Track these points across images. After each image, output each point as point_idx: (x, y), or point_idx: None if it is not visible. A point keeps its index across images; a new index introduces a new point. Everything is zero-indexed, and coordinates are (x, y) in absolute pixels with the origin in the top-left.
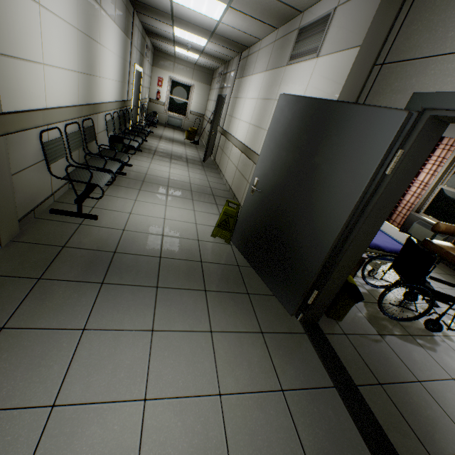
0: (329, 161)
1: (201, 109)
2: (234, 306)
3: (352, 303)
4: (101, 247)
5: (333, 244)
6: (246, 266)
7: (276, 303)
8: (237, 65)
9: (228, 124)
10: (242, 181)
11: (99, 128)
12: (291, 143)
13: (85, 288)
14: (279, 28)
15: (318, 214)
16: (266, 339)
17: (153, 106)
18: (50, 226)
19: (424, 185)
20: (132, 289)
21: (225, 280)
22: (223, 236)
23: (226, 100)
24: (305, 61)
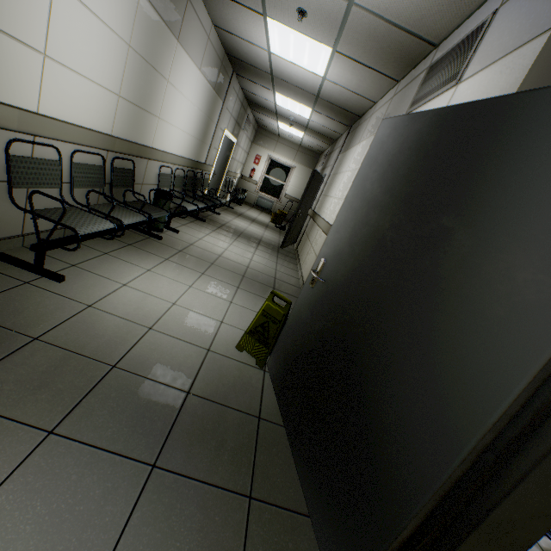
0: (476, 222)
1: (298, 193)
2: (199, 530)
3: None
4: (19, 325)
5: (478, 447)
6: (275, 421)
7: (310, 546)
8: (344, 139)
9: (320, 205)
10: None
11: (147, 178)
12: (390, 194)
13: None
14: (400, 81)
15: (436, 346)
16: None
17: (244, 183)
18: None
19: None
20: None
21: (213, 447)
22: (255, 352)
23: (324, 179)
24: (435, 98)
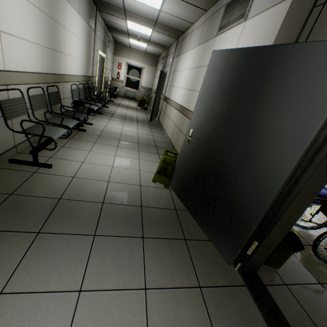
0: (268, 107)
1: (149, 84)
2: (171, 254)
3: (291, 252)
4: (47, 194)
5: (276, 195)
6: (183, 209)
7: (213, 250)
8: (175, 47)
9: (168, 92)
10: (180, 135)
11: (65, 94)
12: (224, 93)
13: (18, 240)
14: (208, 10)
15: (256, 162)
16: (204, 296)
17: (114, 83)
18: (5, 174)
19: None
20: (68, 239)
21: (162, 225)
22: (163, 181)
23: (167, 75)
24: (233, 27)
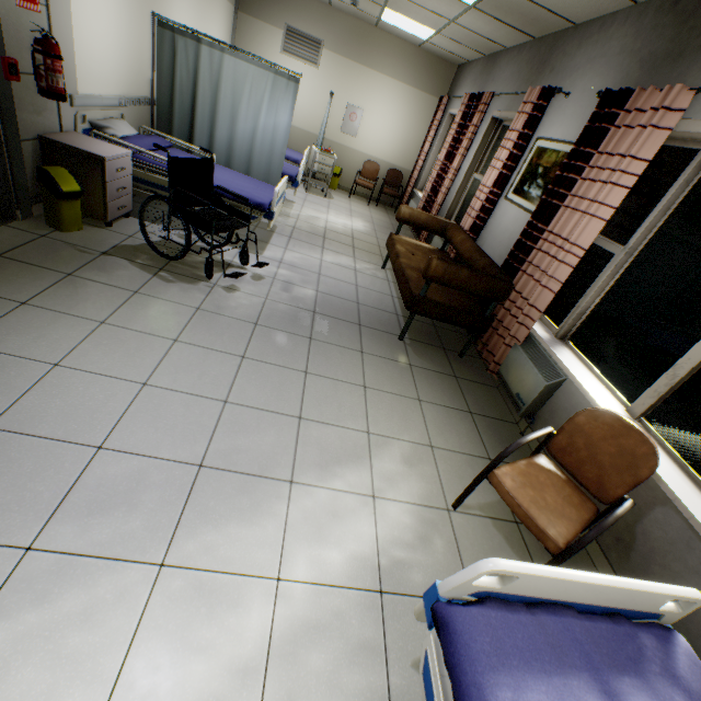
0: None
1: None
2: None
3: (54, 199)
4: None
5: None
6: None
7: None
8: None
9: None
10: None
11: None
12: None
13: None
14: None
15: None
16: None
17: None
18: None
19: (453, 174)
20: None
21: None
22: None
23: None
24: None
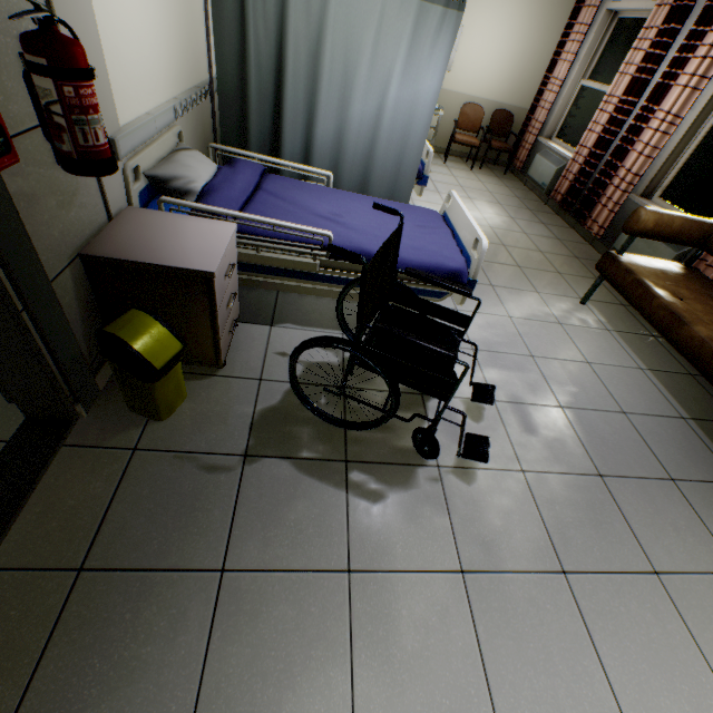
0: None
1: None
2: None
3: (140, 382)
4: None
5: None
6: None
7: None
8: None
9: None
10: None
11: None
12: None
13: None
14: None
15: None
16: None
17: None
18: None
19: (669, 123)
20: None
21: None
22: None
23: None
24: None
